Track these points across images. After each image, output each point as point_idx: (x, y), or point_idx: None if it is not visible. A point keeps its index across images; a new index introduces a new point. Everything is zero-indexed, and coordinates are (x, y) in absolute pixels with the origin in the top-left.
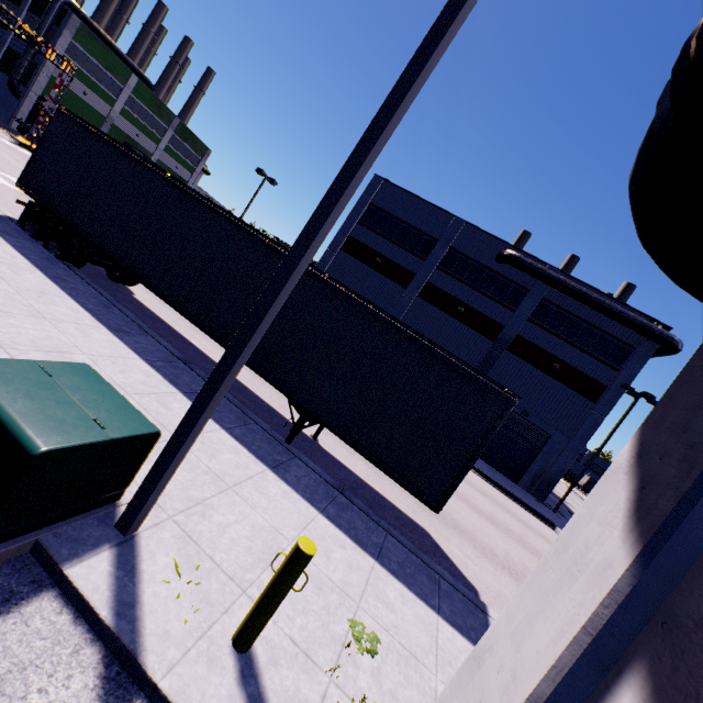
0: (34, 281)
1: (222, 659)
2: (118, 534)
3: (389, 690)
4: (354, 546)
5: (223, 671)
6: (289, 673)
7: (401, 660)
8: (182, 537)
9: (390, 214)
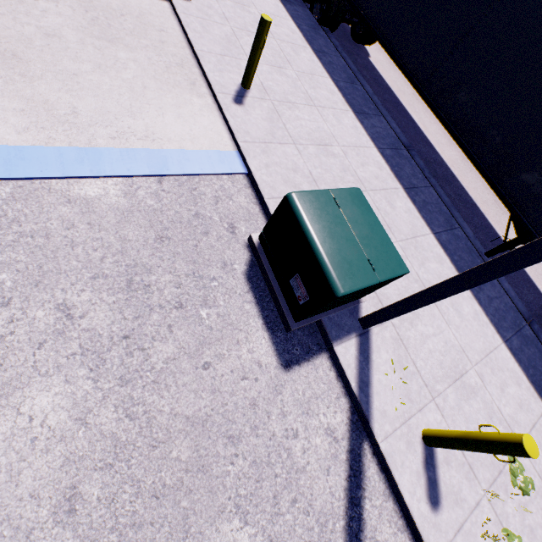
0: (306, 61)
1: (414, 444)
2: (359, 326)
3: (529, 525)
4: (528, 386)
5: (414, 453)
6: (455, 475)
7: None
8: (396, 339)
9: None
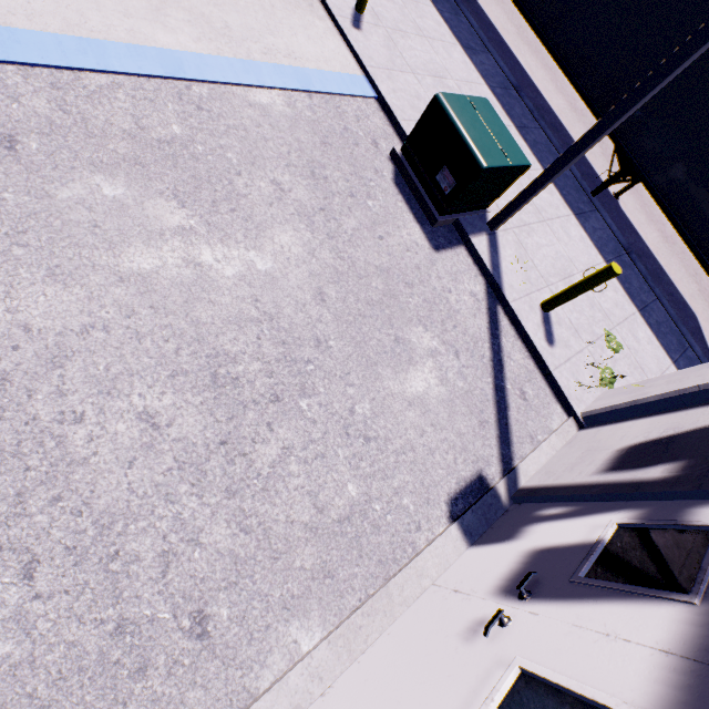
0: None
1: (535, 309)
2: (488, 229)
3: (618, 371)
4: (624, 295)
5: (535, 314)
6: (565, 333)
7: (631, 365)
8: (517, 243)
9: None
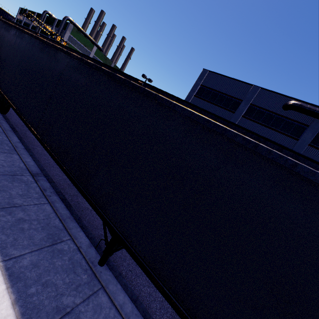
0: None
1: None
2: None
3: None
4: None
5: None
6: None
7: None
8: None
9: (212, 89)
